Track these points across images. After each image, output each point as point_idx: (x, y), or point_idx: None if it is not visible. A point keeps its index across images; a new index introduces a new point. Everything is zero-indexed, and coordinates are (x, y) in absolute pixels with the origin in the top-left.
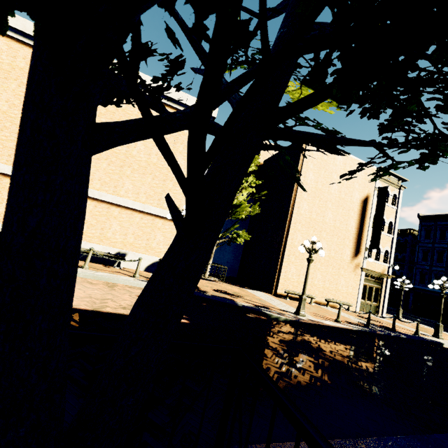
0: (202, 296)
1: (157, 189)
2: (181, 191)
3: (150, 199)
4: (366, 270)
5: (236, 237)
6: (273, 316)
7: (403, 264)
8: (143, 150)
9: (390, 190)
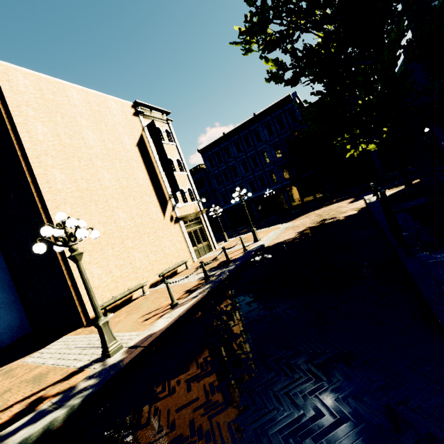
0: None
1: None
2: None
3: None
4: (182, 217)
5: None
6: (32, 436)
7: (209, 195)
8: None
9: (160, 126)
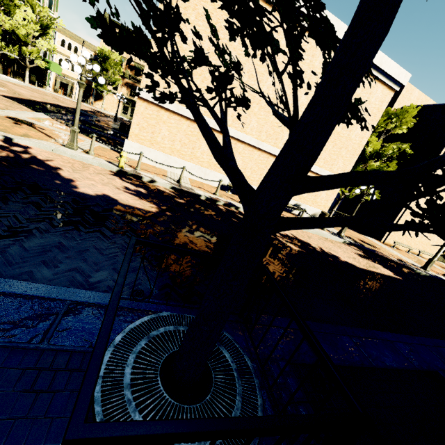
0: (372, 251)
1: (333, 156)
2: (350, 158)
3: (326, 164)
4: None
5: (367, 194)
6: (417, 271)
7: None
8: None
9: None
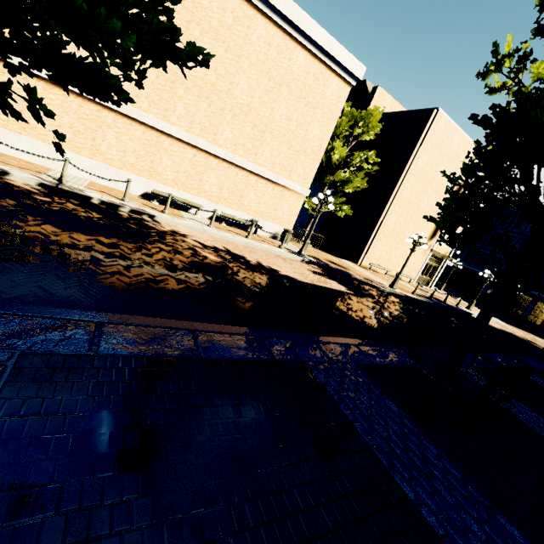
0: (334, 270)
1: (291, 160)
2: (310, 164)
3: (283, 170)
4: (434, 251)
5: (339, 211)
6: (381, 289)
7: None
8: (285, 114)
9: None
